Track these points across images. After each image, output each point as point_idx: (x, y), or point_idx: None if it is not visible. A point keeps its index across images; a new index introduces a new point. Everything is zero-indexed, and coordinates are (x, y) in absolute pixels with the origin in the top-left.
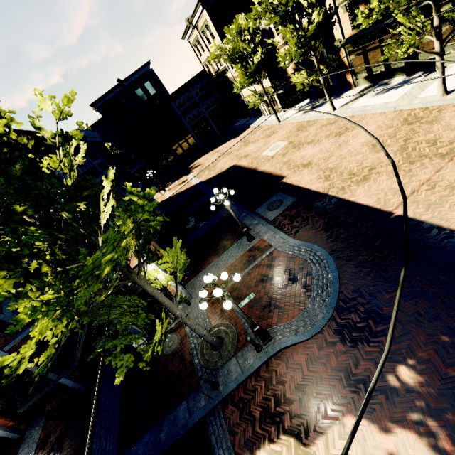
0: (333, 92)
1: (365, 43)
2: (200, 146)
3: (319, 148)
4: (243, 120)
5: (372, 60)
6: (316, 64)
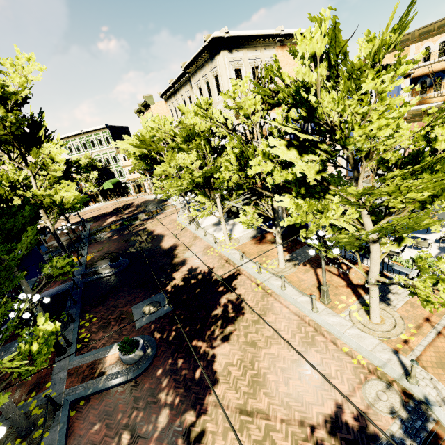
0: None
1: None
2: None
3: None
4: None
5: None
6: None
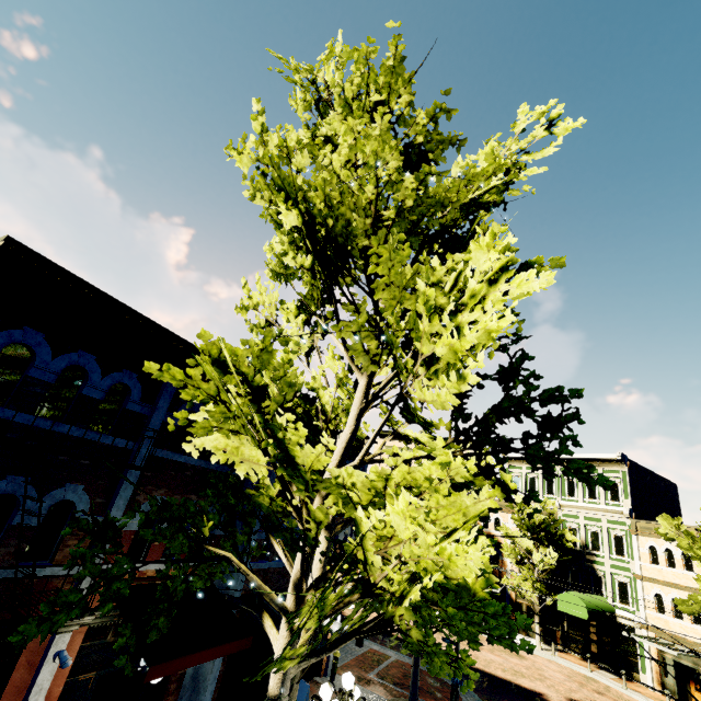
0: None
1: None
2: None
3: None
4: None
5: None
6: None
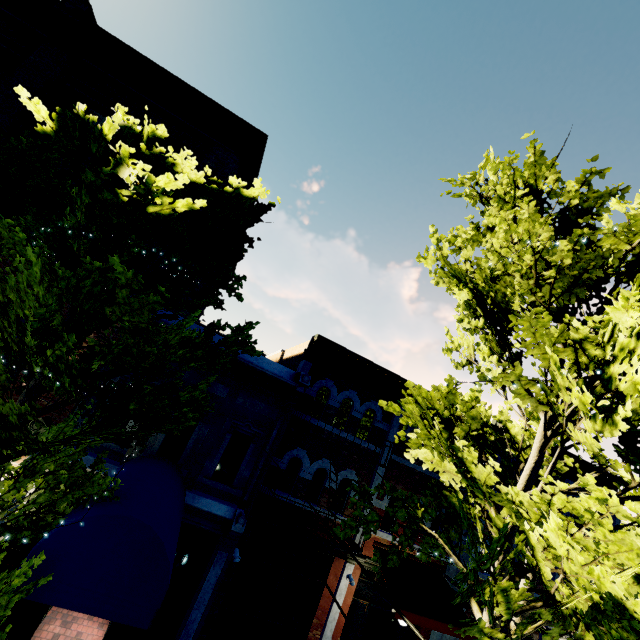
0: None
1: None
2: None
3: None
4: None
5: None
6: None
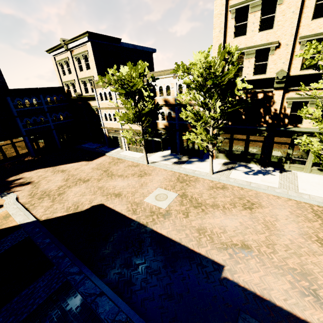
0: (195, 155)
1: (234, 133)
2: (31, 154)
3: (237, 220)
4: (93, 144)
5: (235, 146)
6: (211, 133)
